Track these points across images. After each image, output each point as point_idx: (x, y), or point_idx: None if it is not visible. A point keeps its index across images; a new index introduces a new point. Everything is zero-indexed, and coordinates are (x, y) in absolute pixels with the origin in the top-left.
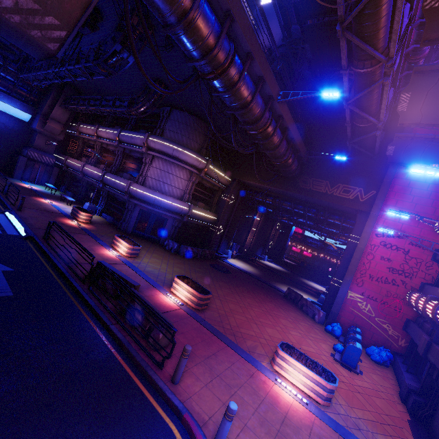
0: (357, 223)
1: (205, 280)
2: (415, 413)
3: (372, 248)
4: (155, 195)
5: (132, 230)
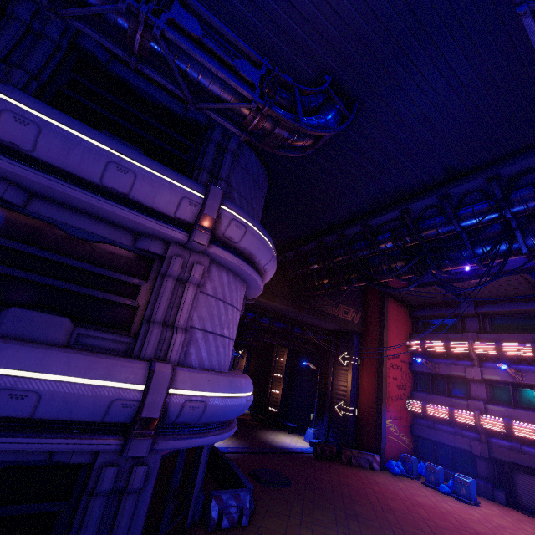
0: (354, 345)
1: (382, 531)
2: (507, 503)
3: (388, 371)
4: (246, 391)
5: None
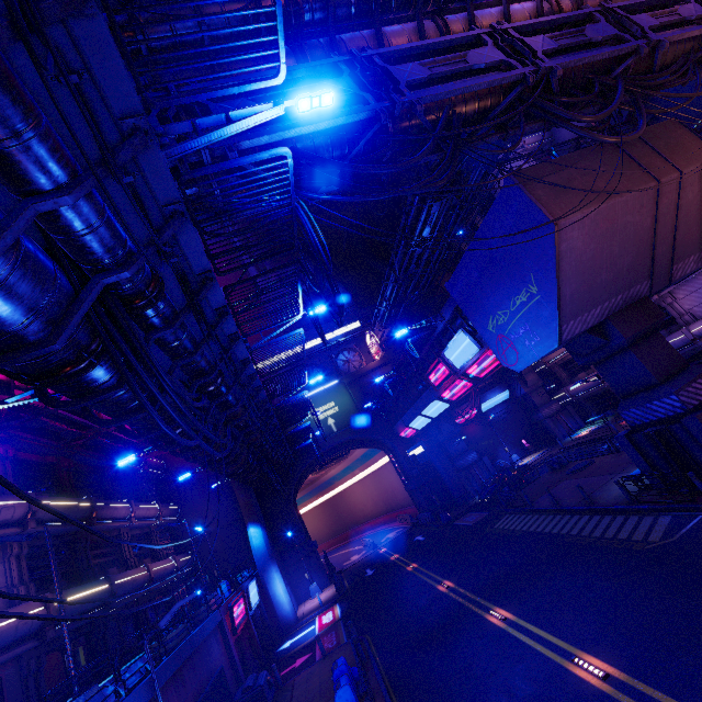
0: None
1: None
2: None
3: None
4: None
5: None
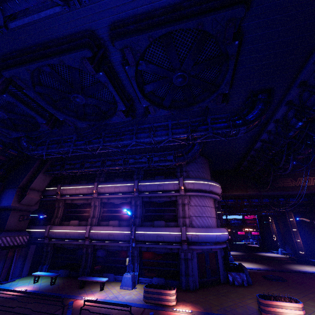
0: None
1: None
2: None
3: None
4: (214, 232)
5: (198, 282)
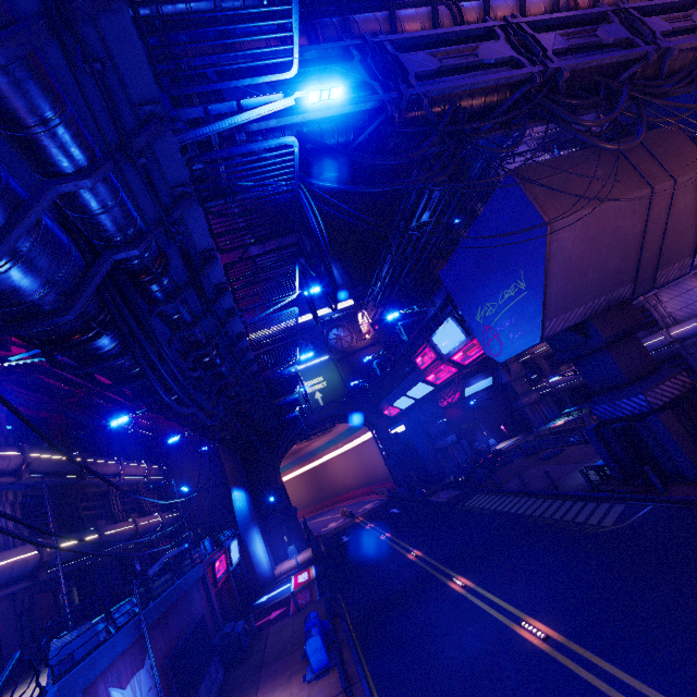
0: None
1: None
2: None
3: None
4: None
5: None
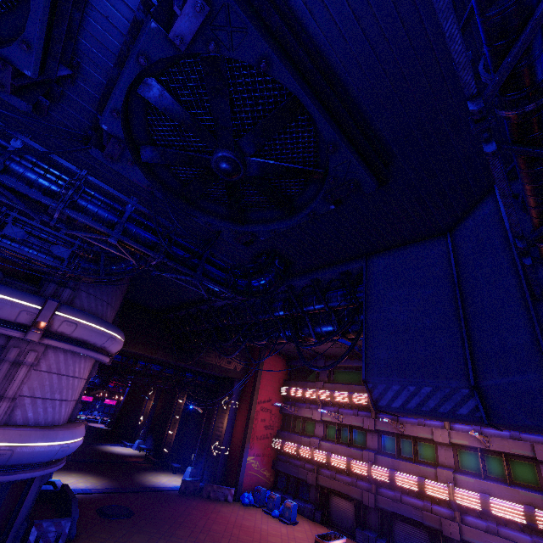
0: (235, 390)
1: None
2: (322, 521)
3: (257, 414)
4: (61, 440)
5: None
